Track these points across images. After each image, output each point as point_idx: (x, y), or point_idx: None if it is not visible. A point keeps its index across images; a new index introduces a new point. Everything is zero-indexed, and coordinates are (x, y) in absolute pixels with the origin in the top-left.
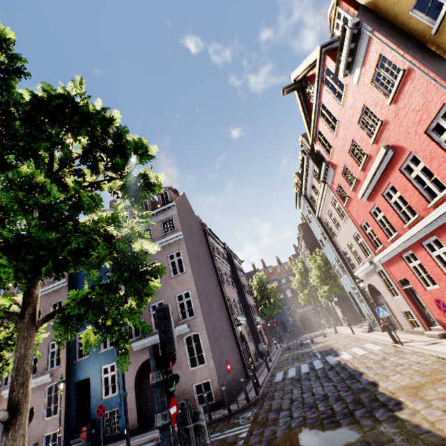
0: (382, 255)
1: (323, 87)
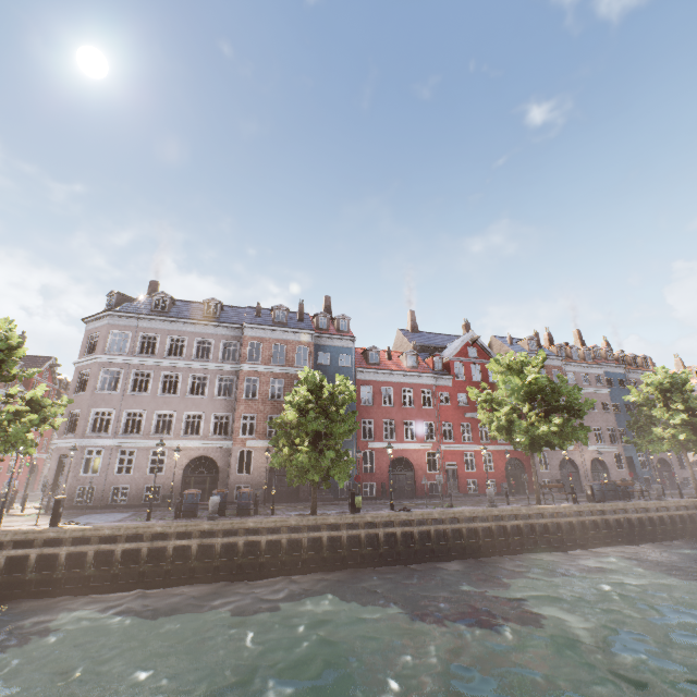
0: None
1: None
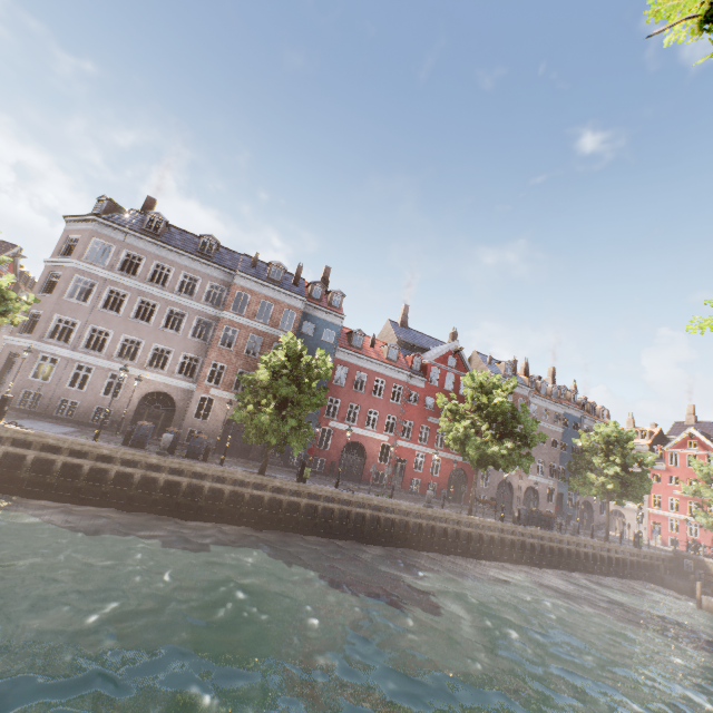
0: (658, 511)
1: (705, 456)
